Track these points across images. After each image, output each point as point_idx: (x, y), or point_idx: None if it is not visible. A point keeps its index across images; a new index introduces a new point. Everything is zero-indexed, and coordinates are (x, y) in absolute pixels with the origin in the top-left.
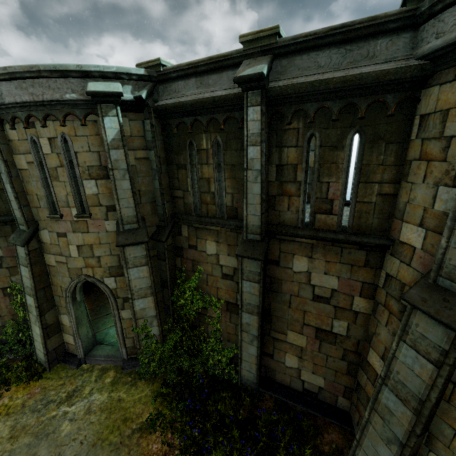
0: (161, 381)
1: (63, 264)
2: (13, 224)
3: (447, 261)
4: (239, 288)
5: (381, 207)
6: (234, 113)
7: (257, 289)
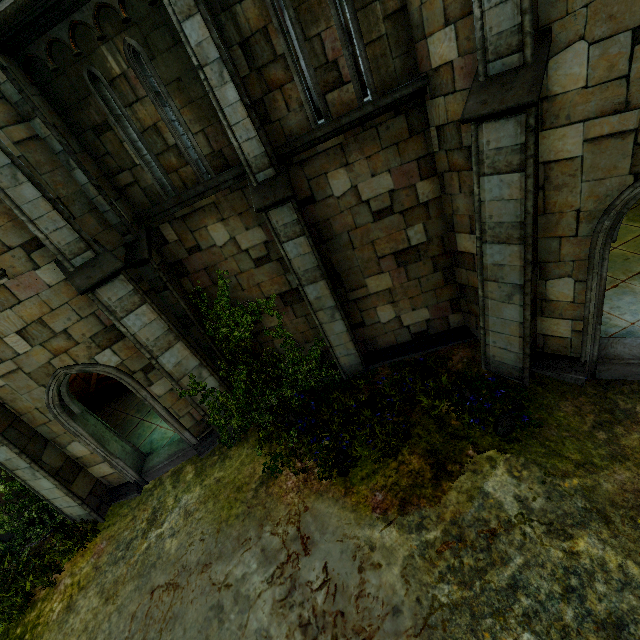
0: (255, 433)
1: (14, 374)
2: None
3: (489, 35)
4: (284, 266)
5: (396, 37)
6: None
7: (306, 244)
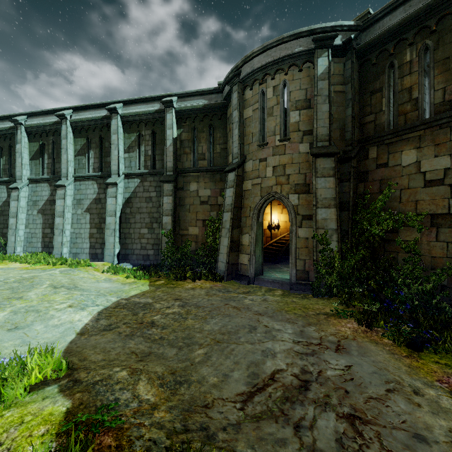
0: (337, 300)
1: (257, 185)
2: (221, 174)
3: None
4: None
5: None
6: (451, 9)
7: None
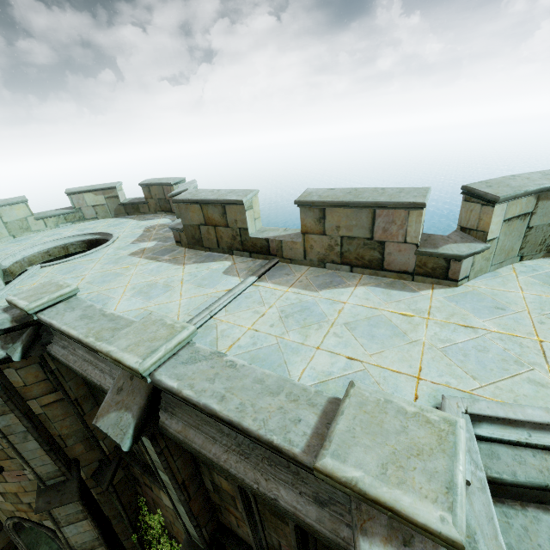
0: None
1: None
2: None
3: None
4: None
5: None
6: None
7: None
